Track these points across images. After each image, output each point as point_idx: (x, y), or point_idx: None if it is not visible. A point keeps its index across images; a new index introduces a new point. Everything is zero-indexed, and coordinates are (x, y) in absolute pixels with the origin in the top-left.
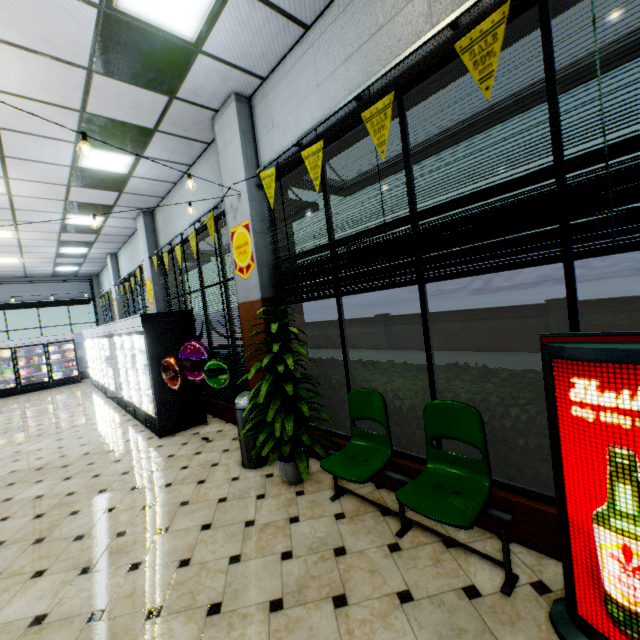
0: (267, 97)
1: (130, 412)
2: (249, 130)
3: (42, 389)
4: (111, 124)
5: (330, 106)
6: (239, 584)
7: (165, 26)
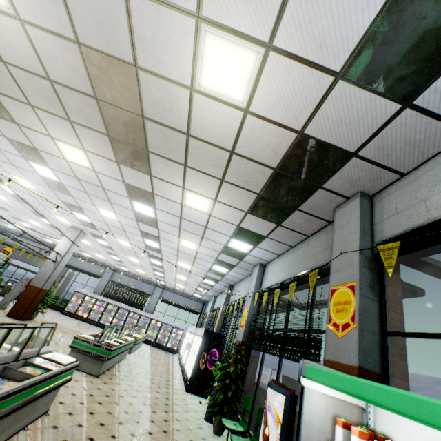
0: (268, 267)
1: (183, 376)
2: (261, 275)
3: (160, 348)
4: (223, 262)
5: (277, 280)
6: (174, 433)
7: (239, 249)
